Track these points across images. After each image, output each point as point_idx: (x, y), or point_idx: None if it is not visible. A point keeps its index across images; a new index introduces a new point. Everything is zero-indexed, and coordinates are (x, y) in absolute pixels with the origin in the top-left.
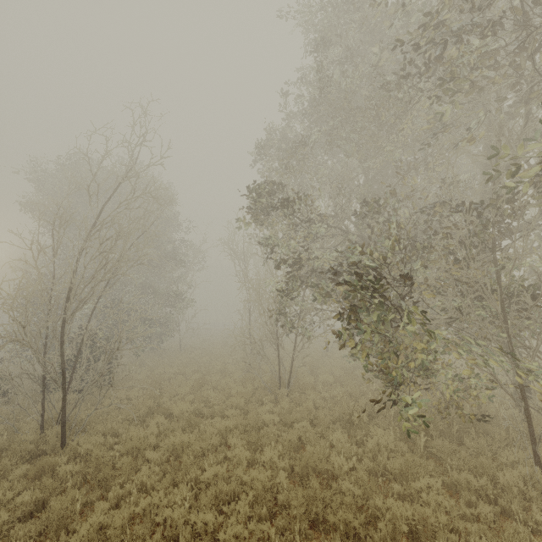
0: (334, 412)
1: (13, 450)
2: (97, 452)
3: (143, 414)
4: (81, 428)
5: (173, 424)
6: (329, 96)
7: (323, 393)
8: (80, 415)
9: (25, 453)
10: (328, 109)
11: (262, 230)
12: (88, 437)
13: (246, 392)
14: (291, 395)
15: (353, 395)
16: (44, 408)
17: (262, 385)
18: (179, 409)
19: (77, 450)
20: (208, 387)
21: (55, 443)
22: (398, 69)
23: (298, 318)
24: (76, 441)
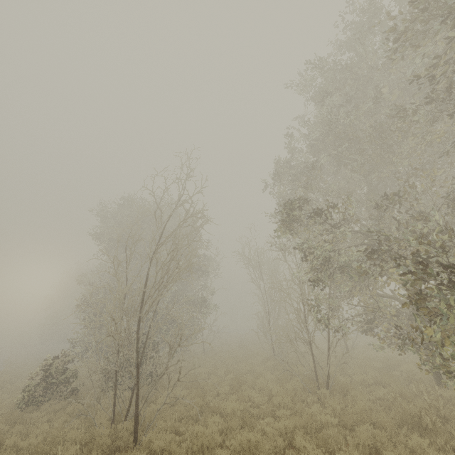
0: (391, 415)
1: (97, 444)
2: (174, 448)
3: (195, 413)
4: (151, 423)
5: (230, 423)
6: (338, 130)
7: (367, 394)
8: (141, 411)
9: (105, 447)
10: (332, 140)
11: (293, 236)
12: (157, 433)
13: (285, 392)
14: (333, 396)
15: (404, 396)
16: (115, 403)
17: (300, 385)
18: (230, 407)
19: (151, 446)
20: (246, 387)
21: (127, 439)
22: (389, 105)
23: (328, 315)
24: (148, 437)
